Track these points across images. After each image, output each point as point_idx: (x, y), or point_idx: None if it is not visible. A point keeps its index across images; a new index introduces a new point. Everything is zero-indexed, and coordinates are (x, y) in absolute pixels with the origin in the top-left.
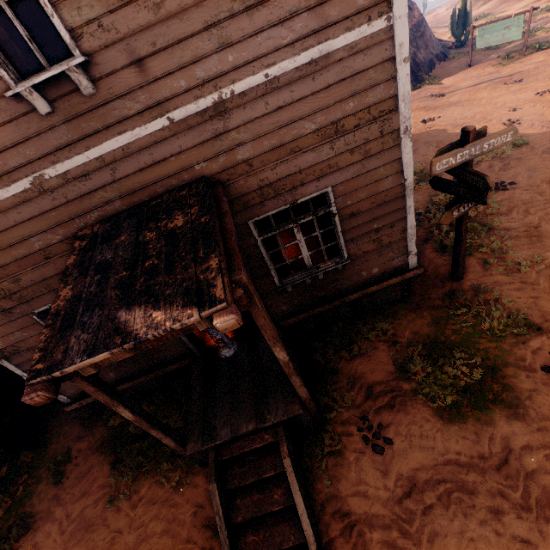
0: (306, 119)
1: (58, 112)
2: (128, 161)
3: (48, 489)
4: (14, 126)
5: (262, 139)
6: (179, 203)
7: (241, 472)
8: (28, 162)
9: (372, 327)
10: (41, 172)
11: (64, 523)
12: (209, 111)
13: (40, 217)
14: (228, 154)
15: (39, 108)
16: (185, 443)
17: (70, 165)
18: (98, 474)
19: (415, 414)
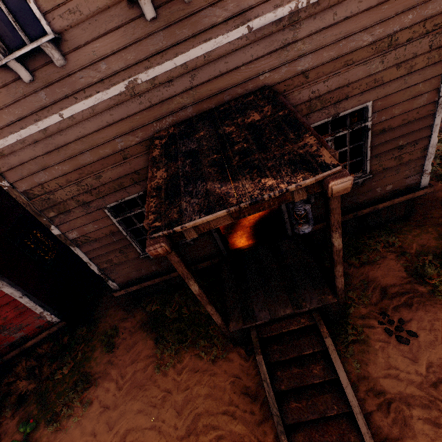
0: (365, 31)
1: (160, 18)
2: (206, 69)
3: (102, 356)
4: (122, 32)
5: (322, 51)
6: (248, 105)
7: (279, 349)
8: (127, 67)
9: (378, 240)
10: (135, 76)
11: (120, 382)
12: (283, 20)
13: (126, 120)
14: (290, 65)
15: (146, 13)
16: (226, 323)
17: (160, 71)
18: (143, 347)
19: (436, 312)
